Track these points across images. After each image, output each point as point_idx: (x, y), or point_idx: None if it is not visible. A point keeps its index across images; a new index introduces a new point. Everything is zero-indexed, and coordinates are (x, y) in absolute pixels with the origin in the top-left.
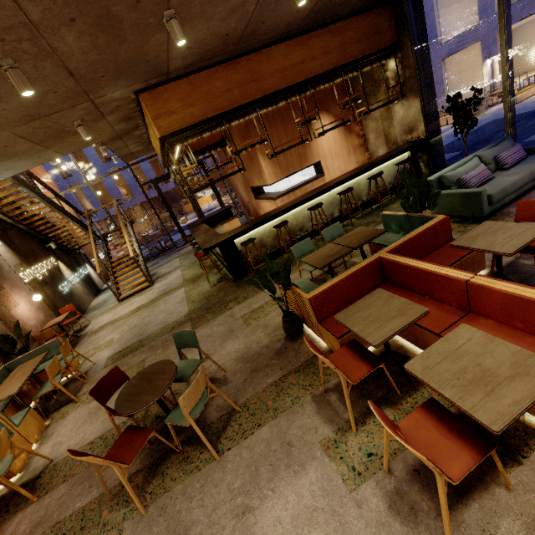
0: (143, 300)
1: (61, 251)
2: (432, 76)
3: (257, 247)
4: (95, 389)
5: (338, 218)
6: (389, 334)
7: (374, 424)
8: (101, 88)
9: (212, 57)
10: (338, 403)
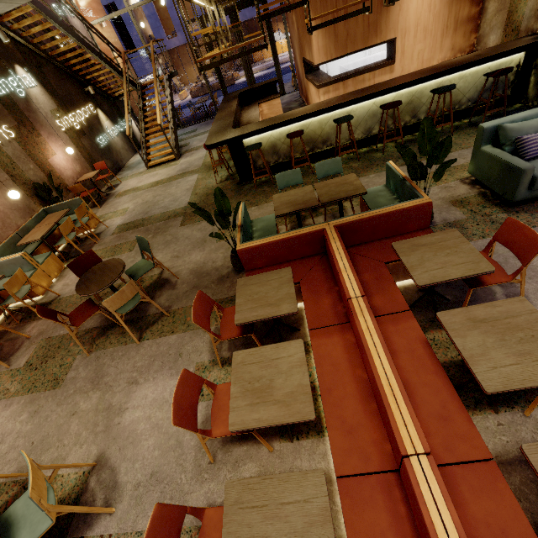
0: (164, 175)
1: (101, 97)
2: None
3: (261, 155)
4: (73, 263)
5: (376, 137)
6: (251, 319)
7: None
8: None
9: None
10: (227, 342)
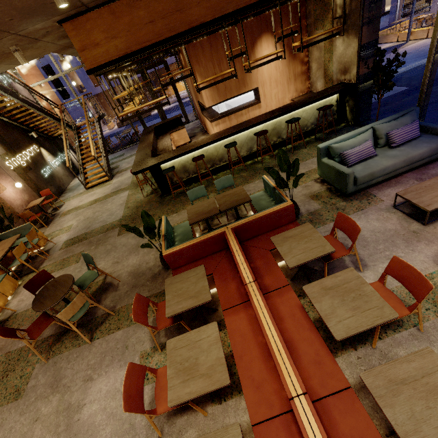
0: (100, 193)
1: (43, 138)
2: (380, 11)
3: (175, 175)
4: (28, 284)
5: (256, 153)
6: (178, 311)
7: None
8: (17, 25)
9: None
10: (163, 329)
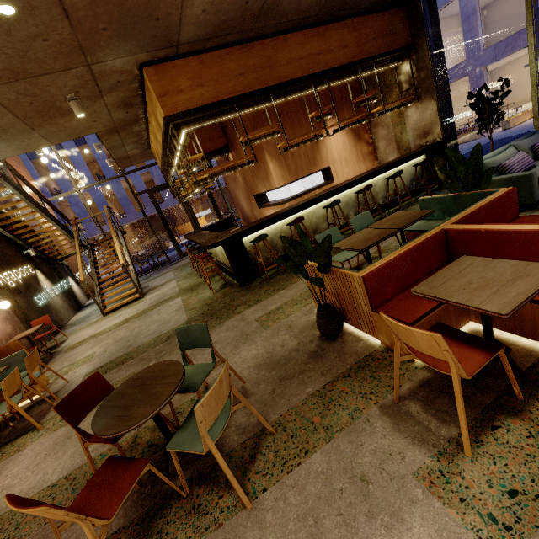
0: (132, 312)
1: (41, 260)
2: (447, 79)
3: (269, 245)
4: (64, 402)
5: None
6: (520, 299)
7: (497, 443)
8: (101, 48)
9: (227, 33)
10: (425, 414)
